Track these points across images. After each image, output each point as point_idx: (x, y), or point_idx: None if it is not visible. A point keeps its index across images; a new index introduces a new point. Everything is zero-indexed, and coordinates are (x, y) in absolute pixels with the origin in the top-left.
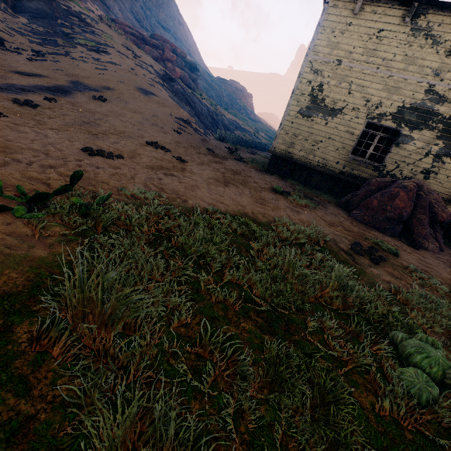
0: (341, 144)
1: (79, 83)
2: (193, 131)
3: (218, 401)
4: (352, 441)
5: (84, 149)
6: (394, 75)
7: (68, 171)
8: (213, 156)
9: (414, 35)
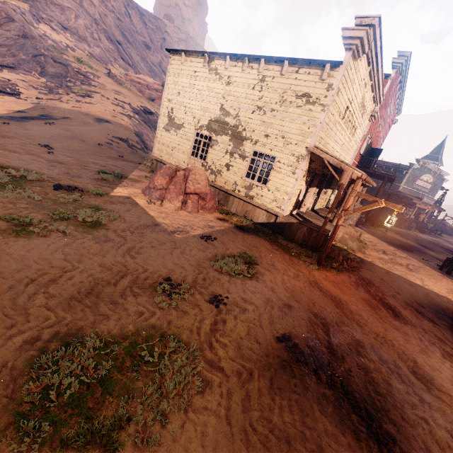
0: (185, 149)
1: (47, 115)
2: (125, 146)
3: None
4: None
5: None
6: (204, 100)
7: None
8: (109, 158)
9: (210, 73)
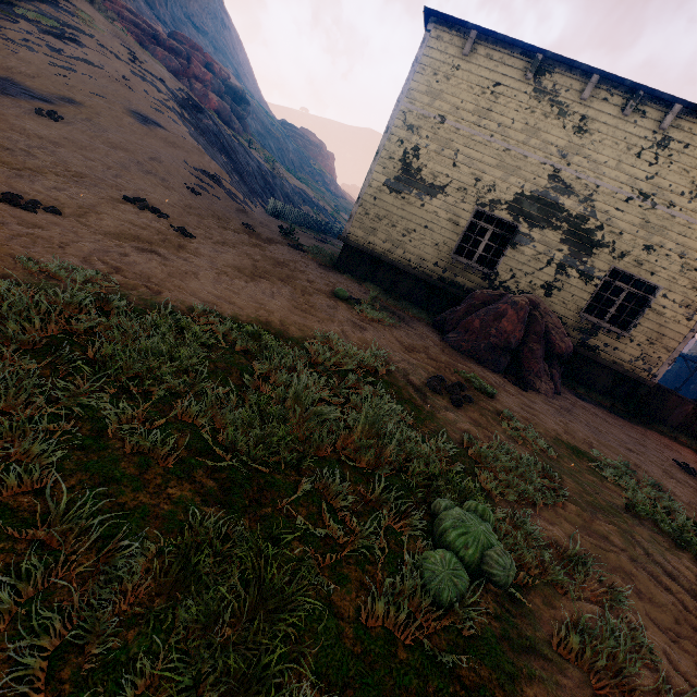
0: (441, 238)
1: (12, 82)
2: (224, 194)
3: (33, 625)
4: (276, 673)
5: None
6: (512, 149)
7: None
8: (251, 236)
9: (537, 98)
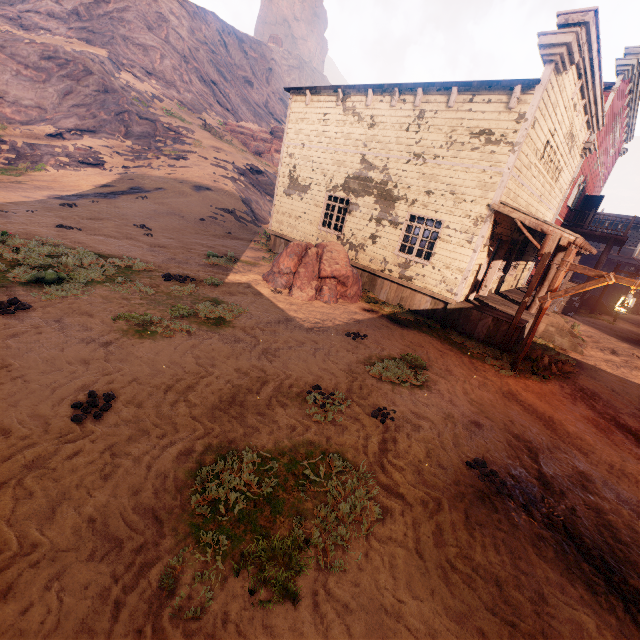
0: (313, 218)
1: (138, 188)
2: (232, 219)
3: None
4: None
5: (57, 225)
6: (338, 151)
7: (24, 231)
8: (215, 237)
9: (346, 115)
